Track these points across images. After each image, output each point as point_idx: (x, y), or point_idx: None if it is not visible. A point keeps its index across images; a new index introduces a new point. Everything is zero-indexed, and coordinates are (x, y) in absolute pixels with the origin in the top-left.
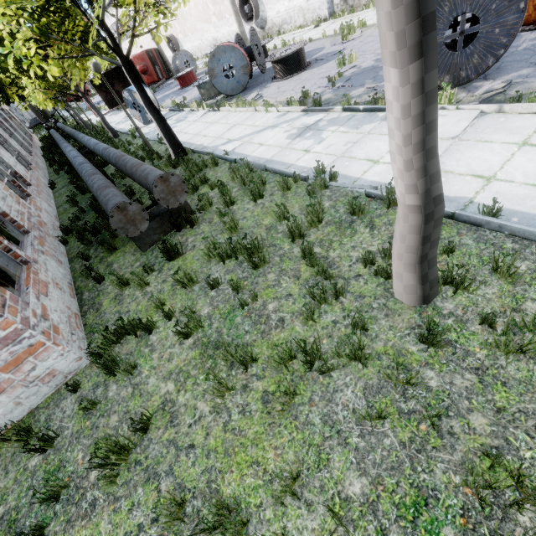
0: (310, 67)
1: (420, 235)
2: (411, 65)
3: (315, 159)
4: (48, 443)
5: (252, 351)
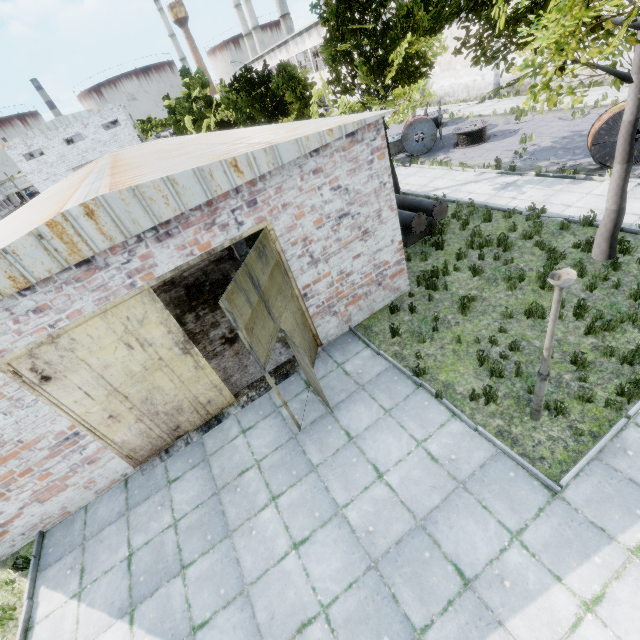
0: (490, 140)
1: (614, 223)
2: (624, 165)
3: (522, 203)
4: (413, 311)
5: (524, 274)
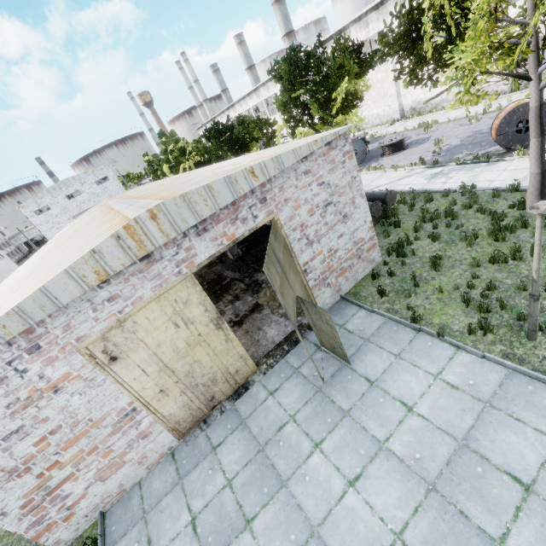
0: (409, 147)
1: (540, 183)
2: (539, 138)
3: (453, 185)
4: (392, 275)
5: (477, 232)
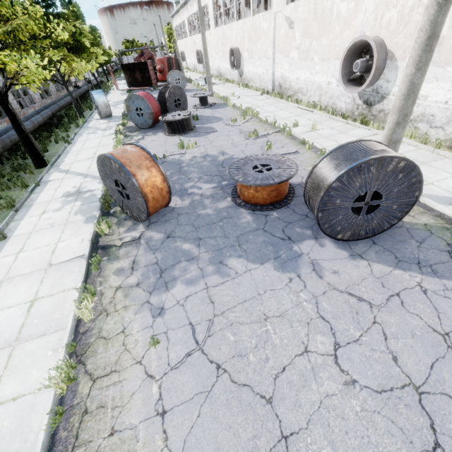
0: (186, 134)
1: None
2: None
3: (29, 224)
4: None
5: None
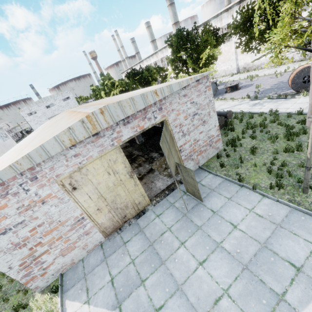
0: (241, 89)
1: None
2: None
3: (265, 110)
4: (228, 156)
5: (277, 135)
